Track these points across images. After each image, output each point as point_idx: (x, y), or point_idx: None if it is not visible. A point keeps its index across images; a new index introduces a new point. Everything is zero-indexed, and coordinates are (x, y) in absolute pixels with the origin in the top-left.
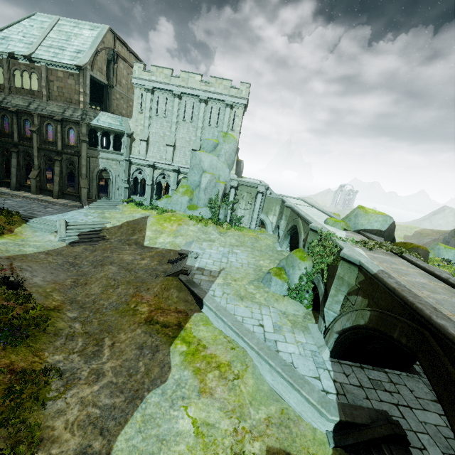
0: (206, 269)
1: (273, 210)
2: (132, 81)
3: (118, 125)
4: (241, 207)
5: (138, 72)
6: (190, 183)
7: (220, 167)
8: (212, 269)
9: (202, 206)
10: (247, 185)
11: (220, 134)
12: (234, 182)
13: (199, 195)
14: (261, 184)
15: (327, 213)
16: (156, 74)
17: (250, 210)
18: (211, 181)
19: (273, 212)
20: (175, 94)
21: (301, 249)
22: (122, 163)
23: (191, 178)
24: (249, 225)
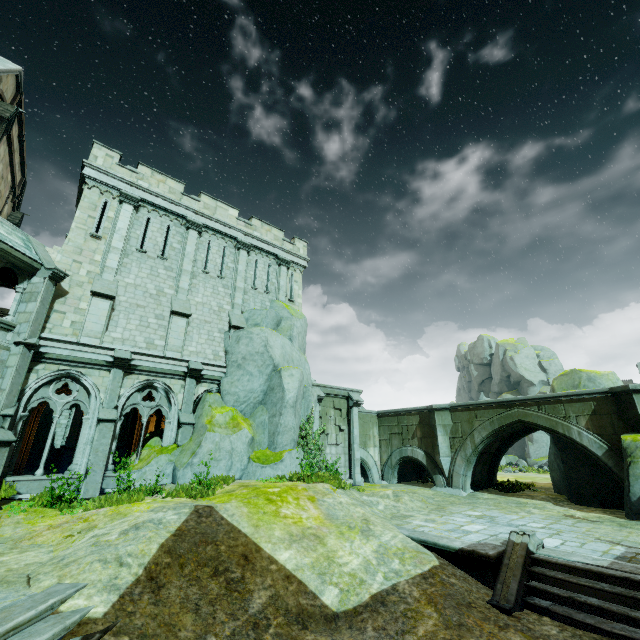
0: (629, 555)
1: (371, 437)
2: (84, 171)
3: (20, 244)
4: (330, 442)
5: (103, 162)
6: (234, 400)
7: (298, 359)
8: (622, 550)
9: (291, 447)
10: (334, 393)
11: (276, 303)
12: (316, 389)
13: (281, 419)
14: (353, 389)
15: None
16: (148, 179)
17: (344, 445)
18: (300, 384)
19: (372, 441)
20: (194, 223)
21: (632, 434)
22: (4, 354)
23: (239, 386)
24: (347, 477)
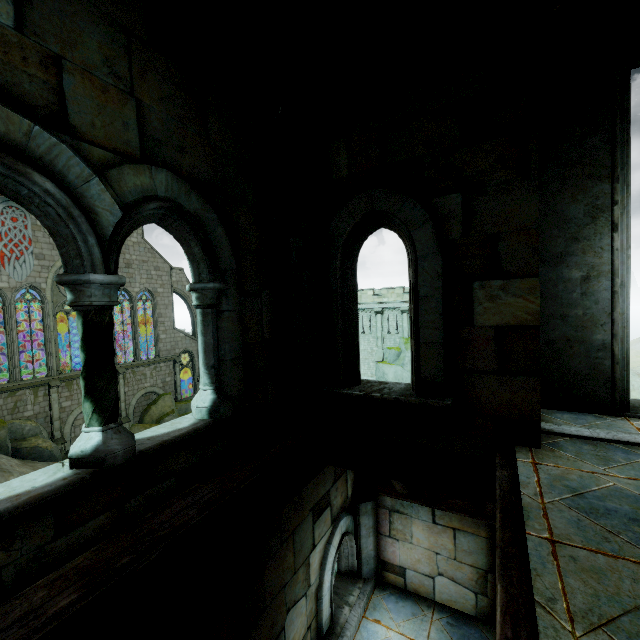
0: None
1: None
2: None
3: None
4: None
5: None
6: None
7: (407, 377)
8: None
9: None
10: None
11: (401, 340)
12: None
13: None
14: None
15: None
16: None
17: None
18: None
19: None
20: None
21: None
22: None
23: None
24: None
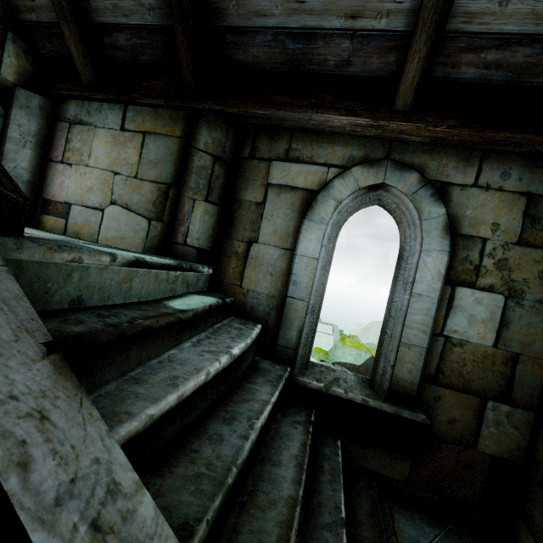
0: None
1: None
2: None
3: None
4: None
5: None
6: None
7: None
8: None
9: None
10: None
11: None
12: None
13: None
14: None
15: (333, 343)
16: None
17: None
18: None
19: None
20: None
21: None
22: None
23: None
24: None
